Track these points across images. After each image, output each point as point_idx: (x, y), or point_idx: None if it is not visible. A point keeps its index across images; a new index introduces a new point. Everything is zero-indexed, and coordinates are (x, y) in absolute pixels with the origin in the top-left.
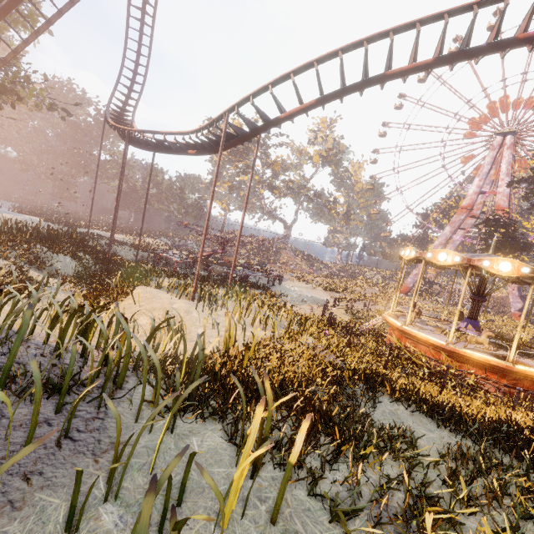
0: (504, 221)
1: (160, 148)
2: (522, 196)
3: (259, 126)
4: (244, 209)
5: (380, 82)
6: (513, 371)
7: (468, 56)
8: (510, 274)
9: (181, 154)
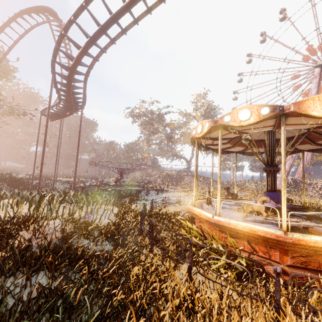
0: None
1: (56, 117)
2: None
3: (67, 75)
4: (78, 136)
5: (120, 14)
6: (290, 243)
7: None
8: (251, 120)
9: (65, 117)
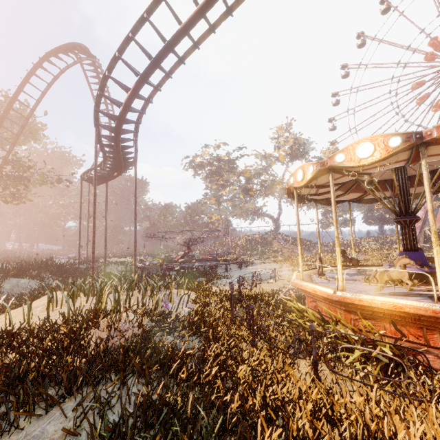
0: None
1: (101, 180)
2: None
3: (115, 126)
4: (134, 201)
5: (177, 39)
6: None
7: None
8: (376, 157)
9: (112, 179)
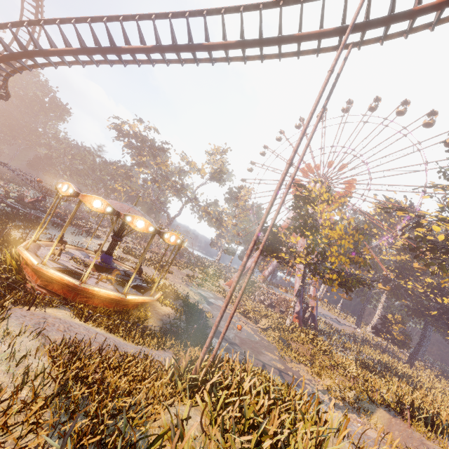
0: (266, 228)
1: None
2: (292, 216)
3: None
4: None
5: (45, 54)
6: (39, 270)
7: (97, 51)
8: (66, 194)
9: None
